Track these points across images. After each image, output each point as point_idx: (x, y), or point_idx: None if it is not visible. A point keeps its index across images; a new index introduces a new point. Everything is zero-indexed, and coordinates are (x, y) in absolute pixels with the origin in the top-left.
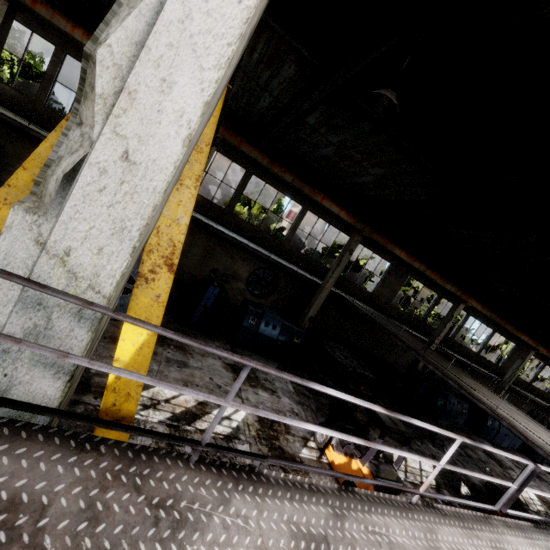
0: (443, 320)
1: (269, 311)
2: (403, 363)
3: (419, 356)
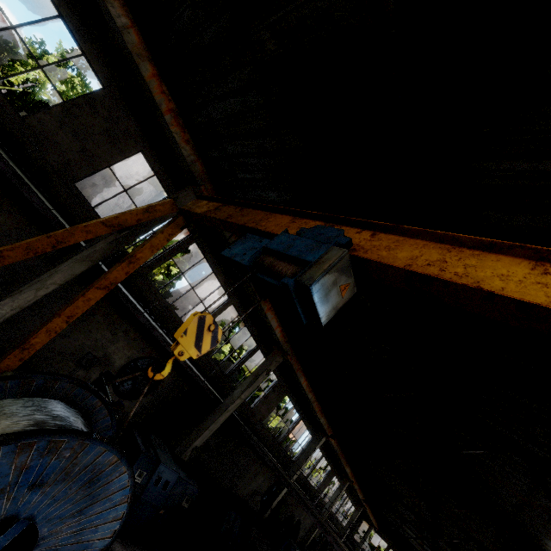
0: (306, 452)
1: (162, 451)
2: (248, 491)
3: (338, 546)
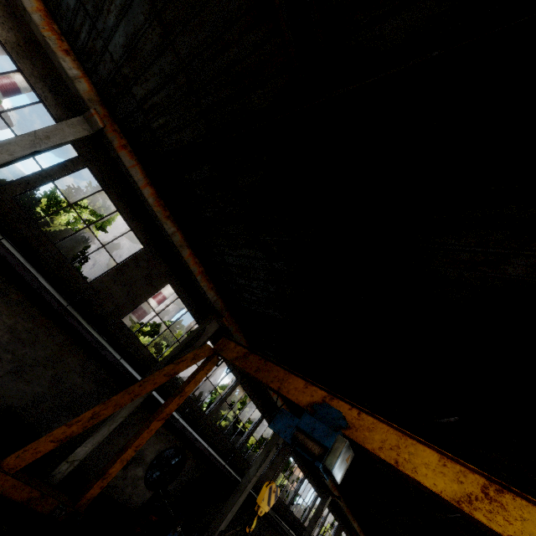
0: (315, 514)
1: None
2: None
3: None
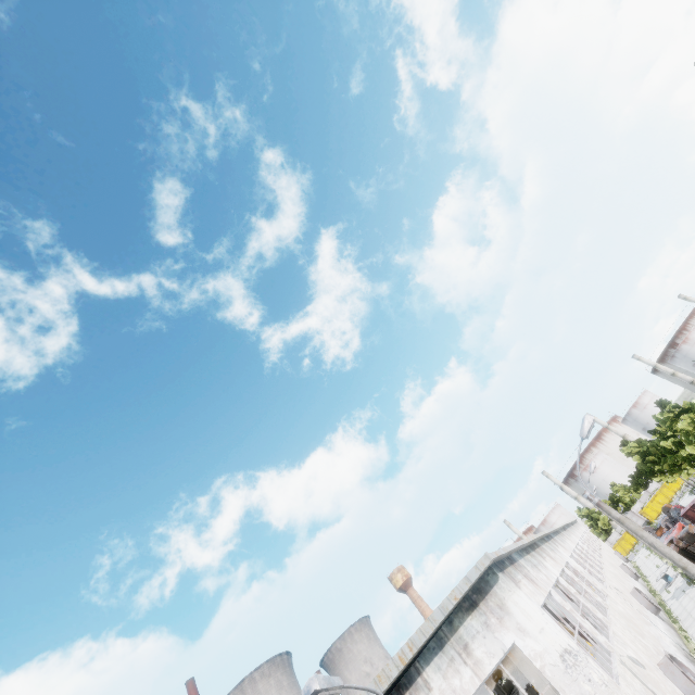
0: None
1: None
2: None
3: None
